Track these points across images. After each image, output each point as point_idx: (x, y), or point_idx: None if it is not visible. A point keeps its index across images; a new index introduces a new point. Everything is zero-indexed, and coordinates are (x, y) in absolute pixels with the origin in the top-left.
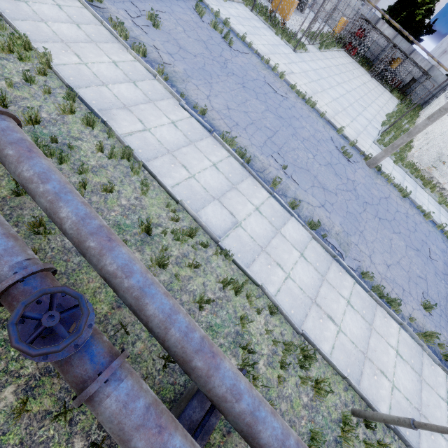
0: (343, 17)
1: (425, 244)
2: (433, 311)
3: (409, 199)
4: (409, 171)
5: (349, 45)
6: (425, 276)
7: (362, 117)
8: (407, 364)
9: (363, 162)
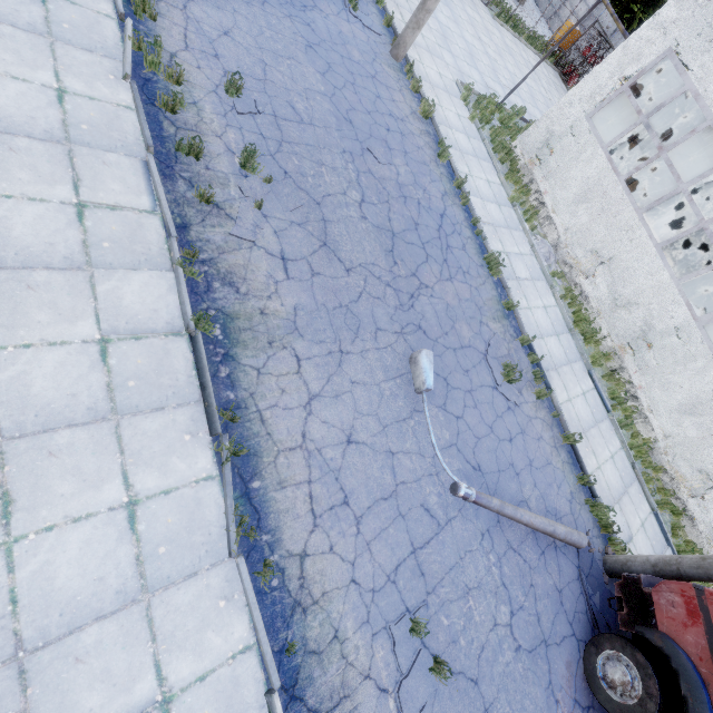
0: (570, 20)
1: (383, 144)
2: (251, 119)
3: (437, 134)
4: (494, 148)
5: (569, 69)
6: (309, 122)
7: (477, 74)
8: (42, 9)
9: (388, 46)
